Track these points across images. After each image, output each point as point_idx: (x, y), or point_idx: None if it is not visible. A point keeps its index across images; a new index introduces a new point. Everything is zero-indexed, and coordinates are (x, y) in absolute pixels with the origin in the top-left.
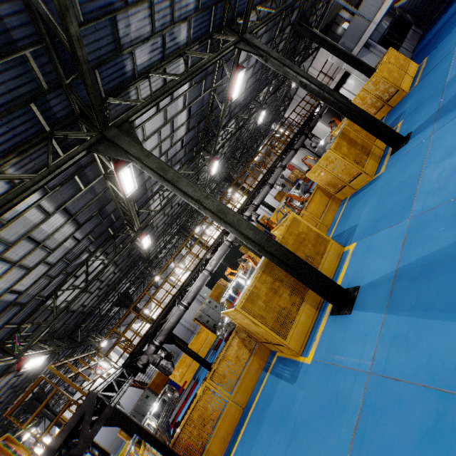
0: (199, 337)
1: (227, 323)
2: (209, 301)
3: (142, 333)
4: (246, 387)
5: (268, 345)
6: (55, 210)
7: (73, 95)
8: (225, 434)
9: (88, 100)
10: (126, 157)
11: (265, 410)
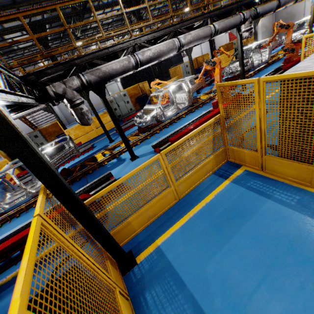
0: (105, 116)
1: (154, 115)
2: (125, 94)
3: None
4: (191, 181)
5: (242, 155)
6: None
7: None
8: (151, 215)
9: None
10: None
11: (236, 221)
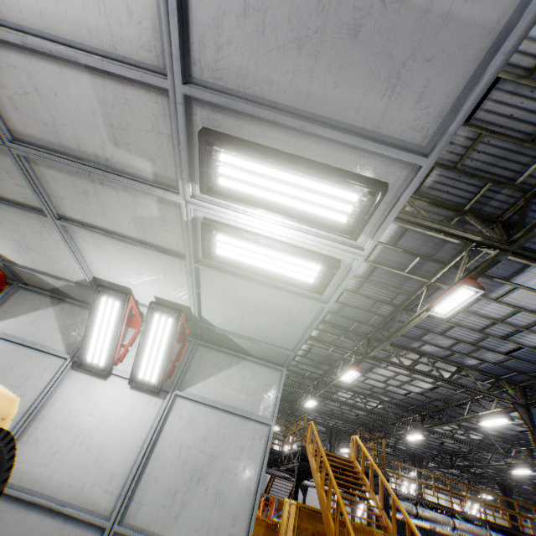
0: None
1: None
2: None
3: None
4: None
5: None
6: (436, 384)
7: (534, 384)
8: None
9: (531, 384)
10: (529, 427)
11: None
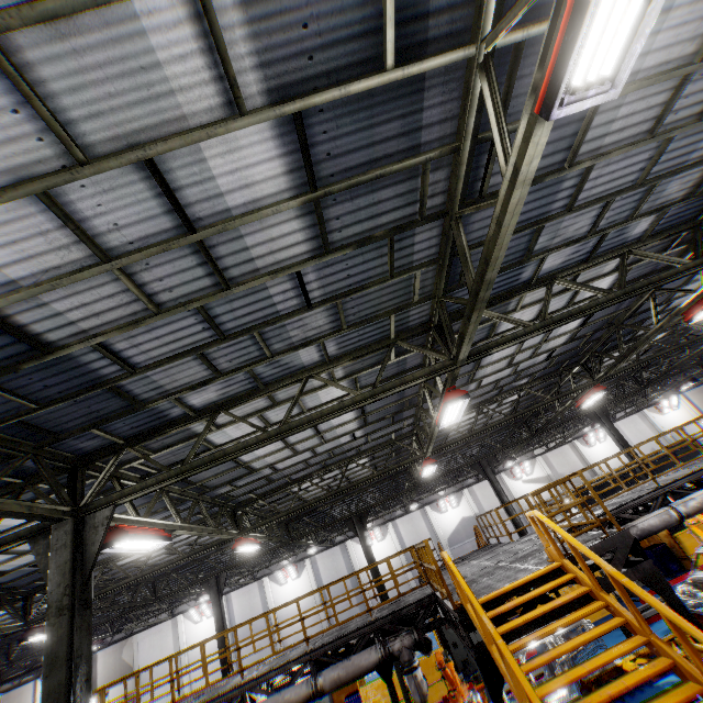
0: None
1: None
2: None
3: (436, 527)
4: None
5: None
6: None
7: None
8: None
9: None
10: None
11: None
